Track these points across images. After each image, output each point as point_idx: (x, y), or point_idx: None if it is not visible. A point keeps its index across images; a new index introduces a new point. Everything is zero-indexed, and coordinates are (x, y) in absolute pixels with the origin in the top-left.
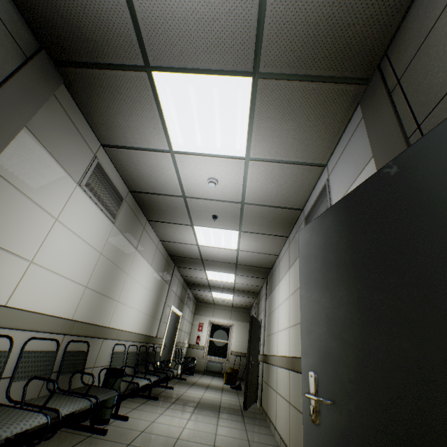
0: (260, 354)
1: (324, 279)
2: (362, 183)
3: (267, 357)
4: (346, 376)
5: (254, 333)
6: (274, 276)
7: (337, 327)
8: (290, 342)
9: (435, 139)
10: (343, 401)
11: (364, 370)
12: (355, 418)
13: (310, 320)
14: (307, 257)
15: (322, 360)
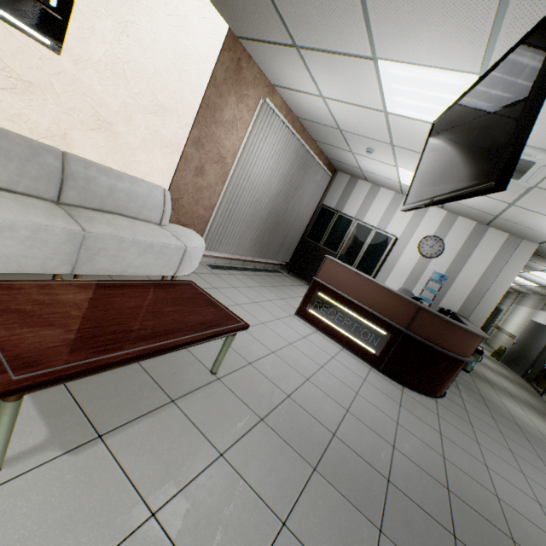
0: (494, 324)
1: (526, 331)
2: (540, 324)
3: (499, 328)
4: (520, 342)
5: (496, 315)
6: (523, 299)
7: (523, 337)
8: (514, 331)
9: None
10: (518, 344)
11: (522, 342)
12: (518, 345)
13: (520, 334)
14: (526, 325)
15: (518, 339)
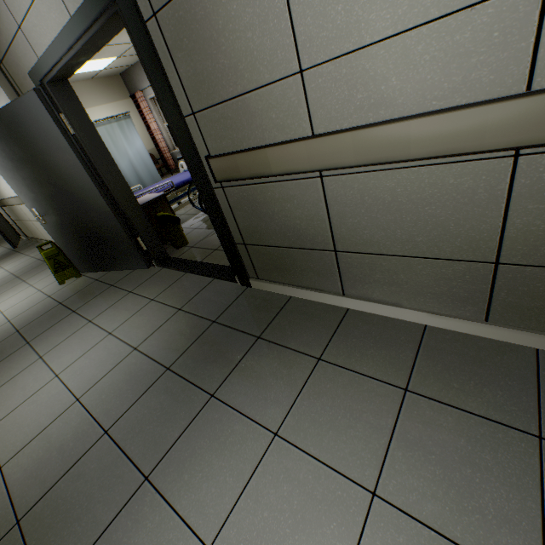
0: None
1: (10, 167)
2: None
3: (2, 202)
4: (45, 204)
5: None
6: None
7: (31, 188)
8: None
9: (17, 109)
10: (49, 212)
11: (48, 200)
12: (54, 215)
13: (18, 188)
14: None
15: (34, 202)
